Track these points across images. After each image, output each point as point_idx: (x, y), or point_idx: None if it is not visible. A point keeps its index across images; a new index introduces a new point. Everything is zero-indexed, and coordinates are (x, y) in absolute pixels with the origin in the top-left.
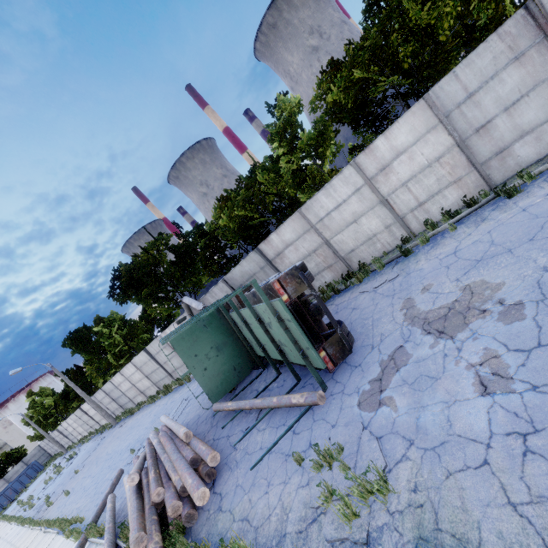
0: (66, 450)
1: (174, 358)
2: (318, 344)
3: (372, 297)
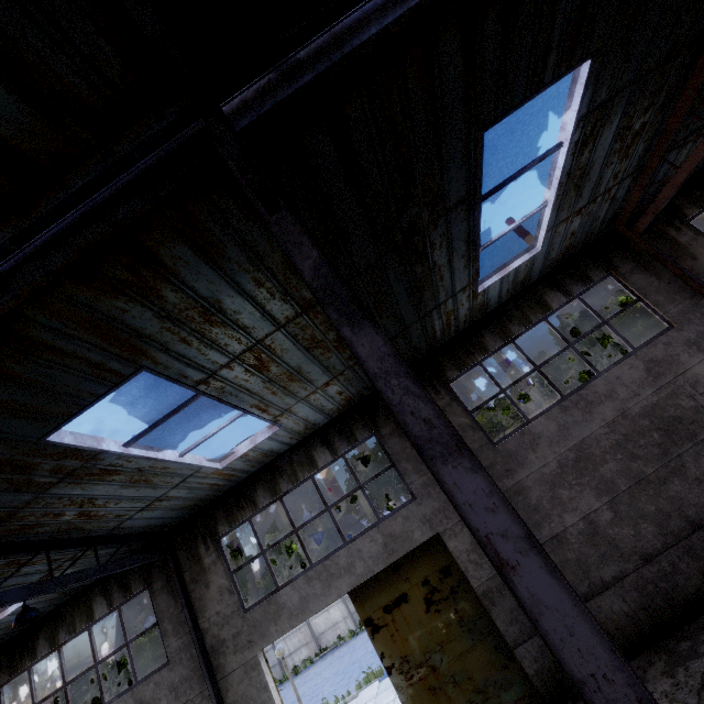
0: None
1: None
2: None
3: None
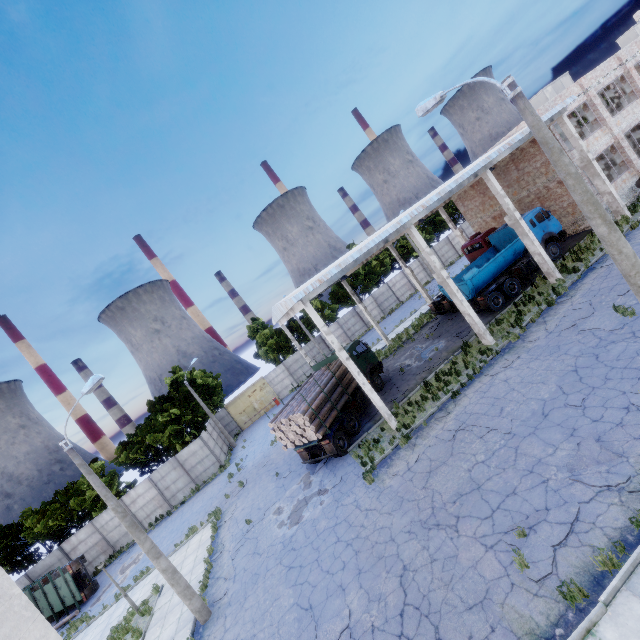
0: None
1: None
2: (82, 590)
3: (116, 565)
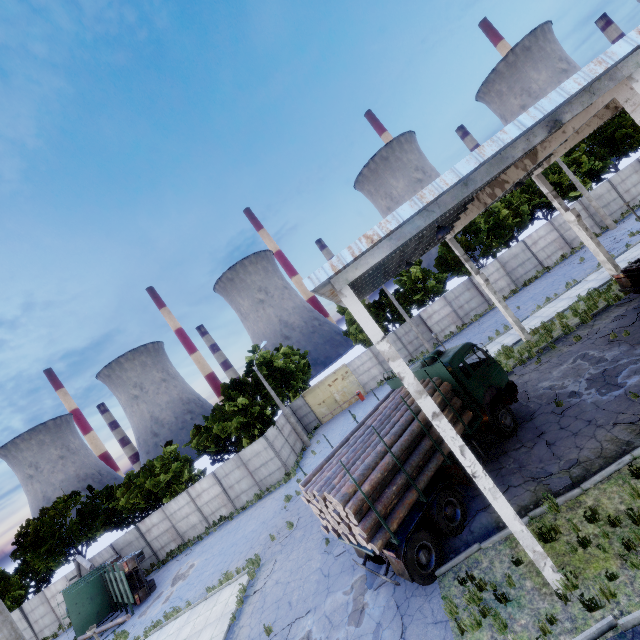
0: None
1: (48, 614)
2: (136, 591)
3: (177, 564)
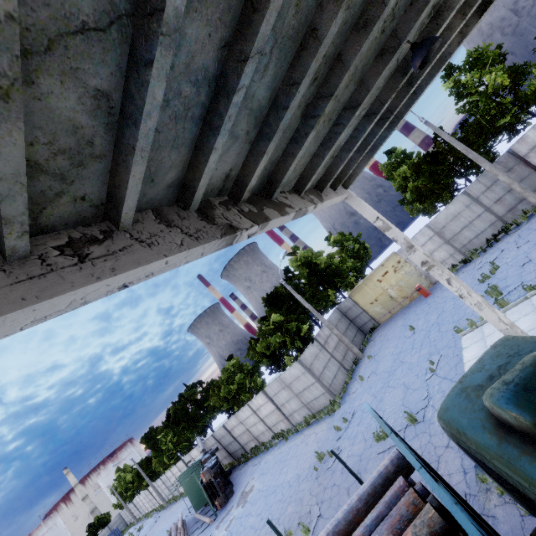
0: (137, 521)
1: None
2: (215, 499)
3: (250, 471)
